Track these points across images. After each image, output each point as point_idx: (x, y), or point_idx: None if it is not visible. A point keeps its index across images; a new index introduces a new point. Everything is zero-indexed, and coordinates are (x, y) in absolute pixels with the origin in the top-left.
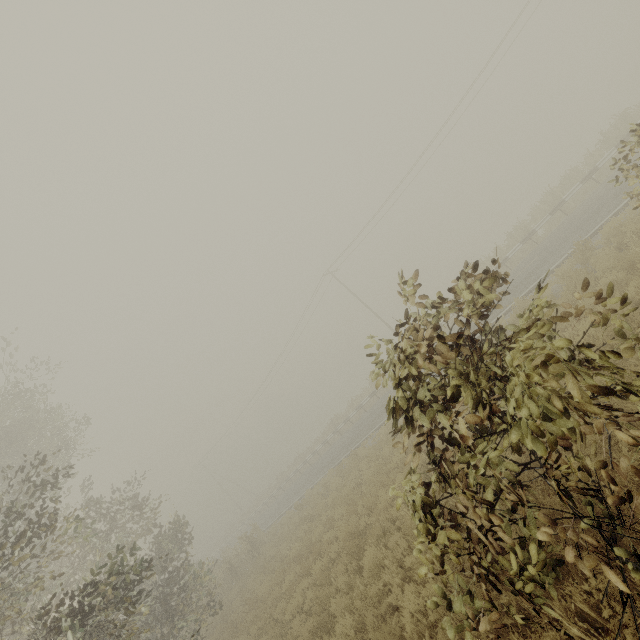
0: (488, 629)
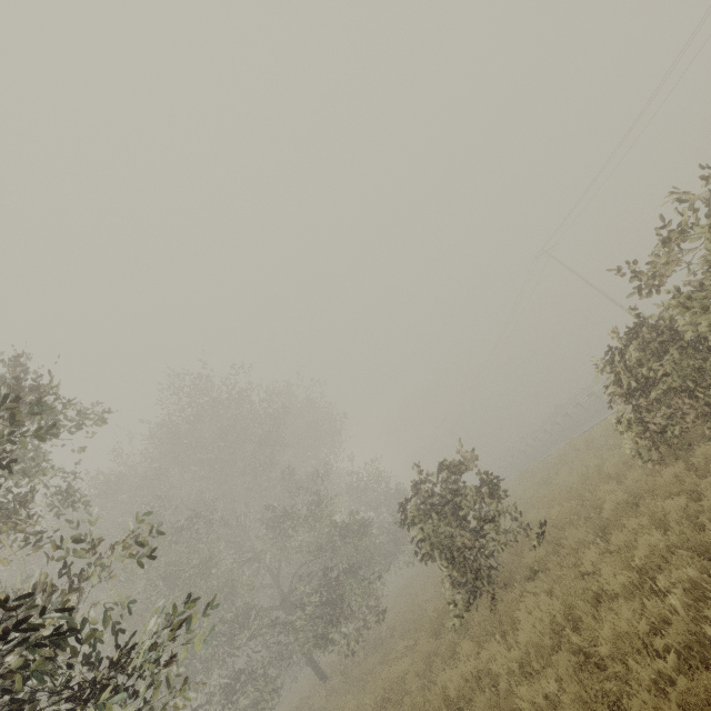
0: (450, 595)
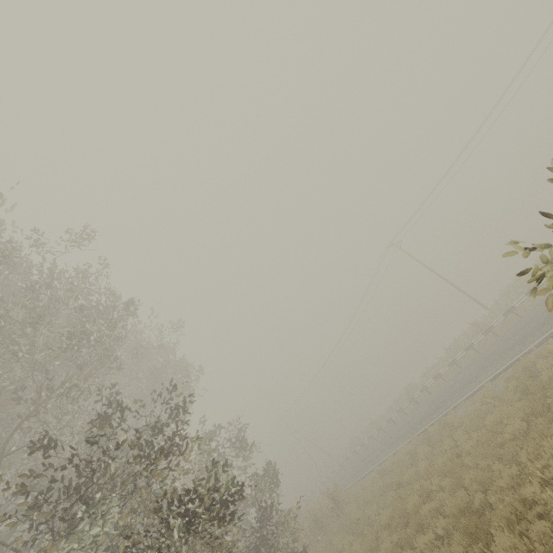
0: None
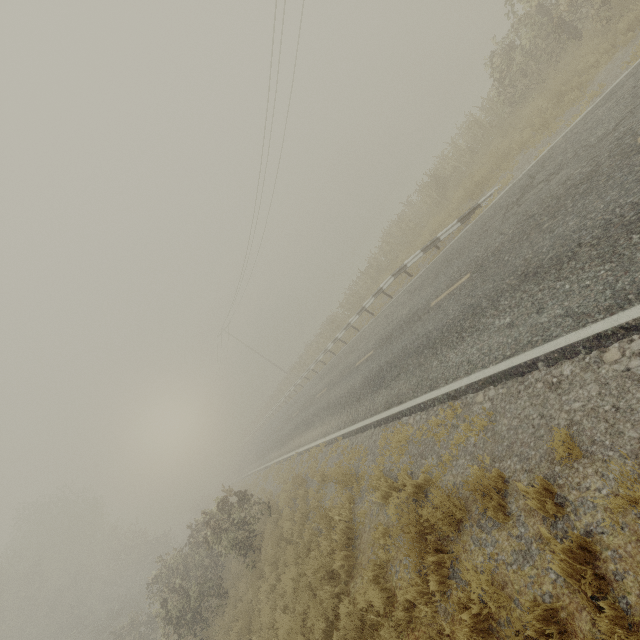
0: None
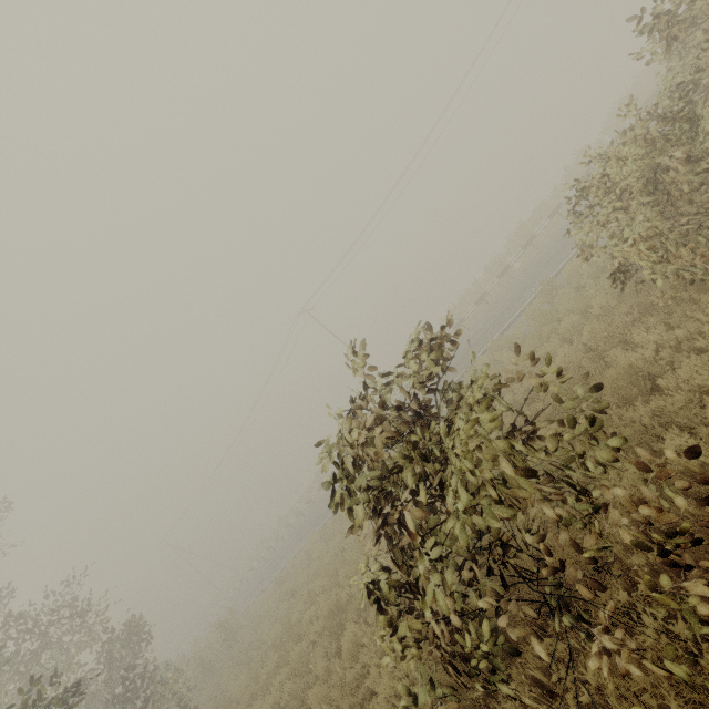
0: None
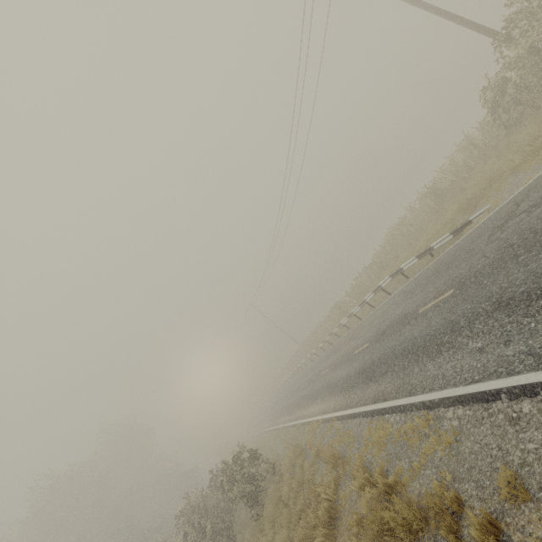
0: None
